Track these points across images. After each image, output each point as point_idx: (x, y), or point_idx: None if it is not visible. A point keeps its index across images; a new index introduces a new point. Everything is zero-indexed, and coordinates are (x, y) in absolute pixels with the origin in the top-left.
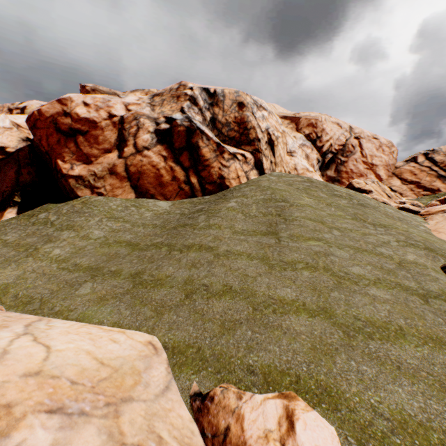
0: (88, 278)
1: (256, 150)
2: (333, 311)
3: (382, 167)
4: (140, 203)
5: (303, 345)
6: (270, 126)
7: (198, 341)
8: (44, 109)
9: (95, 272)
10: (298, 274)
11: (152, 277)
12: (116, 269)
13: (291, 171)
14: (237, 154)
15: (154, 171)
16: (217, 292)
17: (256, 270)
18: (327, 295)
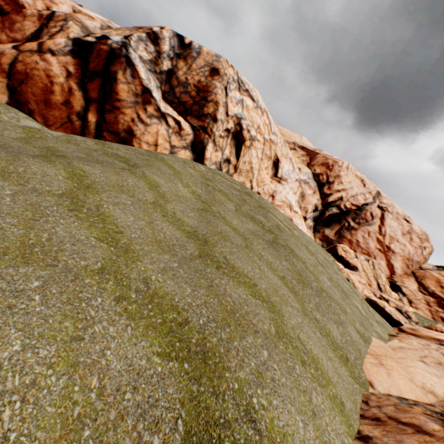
0: None
1: (204, 128)
2: None
3: (402, 258)
4: None
5: None
6: (246, 117)
7: None
8: None
9: None
10: None
11: None
12: None
13: (264, 194)
14: (169, 116)
15: (46, 82)
16: None
17: None
18: None
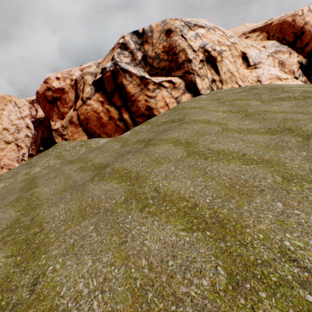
0: None
1: (186, 72)
2: None
3: None
4: (87, 143)
5: None
6: (207, 42)
7: None
8: (39, 90)
9: None
10: None
11: None
12: None
13: (251, 84)
14: (162, 82)
15: (95, 115)
16: None
17: None
18: None
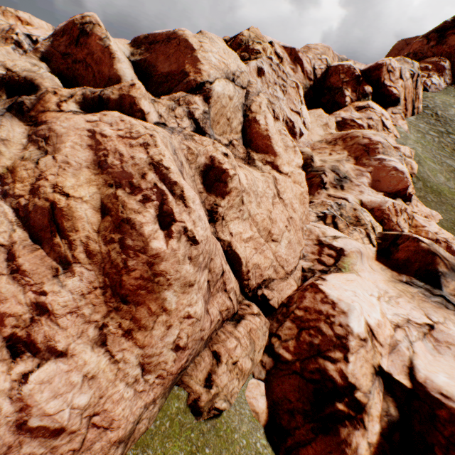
0: None
1: None
2: None
3: None
4: None
5: None
6: None
7: None
8: None
9: None
10: None
11: None
12: None
13: None
14: None
15: None
16: None
17: None
18: None
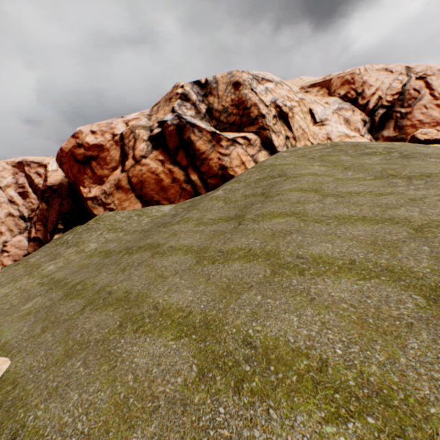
0: (45, 291)
1: (261, 128)
2: (220, 326)
3: None
4: (144, 211)
5: (111, 396)
6: (277, 97)
7: (27, 372)
8: (64, 146)
9: (56, 284)
10: (225, 267)
11: (82, 286)
12: (71, 280)
13: (322, 142)
14: (236, 138)
15: (154, 178)
16: (111, 301)
17: (178, 267)
18: (235, 297)
